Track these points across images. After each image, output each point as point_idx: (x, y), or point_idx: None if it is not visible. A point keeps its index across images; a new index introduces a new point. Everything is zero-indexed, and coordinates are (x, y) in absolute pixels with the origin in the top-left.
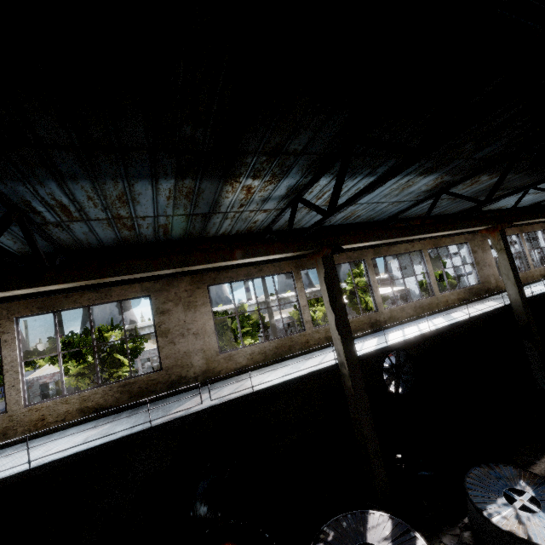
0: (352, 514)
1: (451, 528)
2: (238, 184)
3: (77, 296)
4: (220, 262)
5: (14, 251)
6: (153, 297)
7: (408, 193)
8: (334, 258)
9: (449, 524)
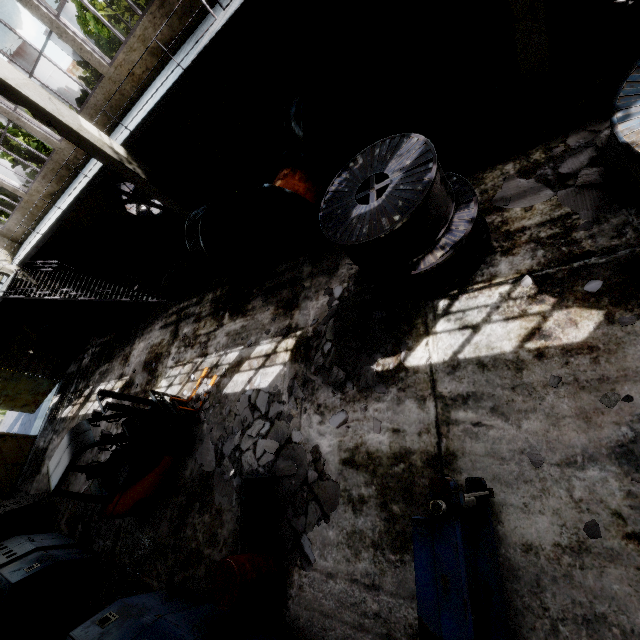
0: (393, 139)
1: (601, 122)
2: None
3: None
4: None
5: None
6: None
7: None
8: None
9: (602, 116)
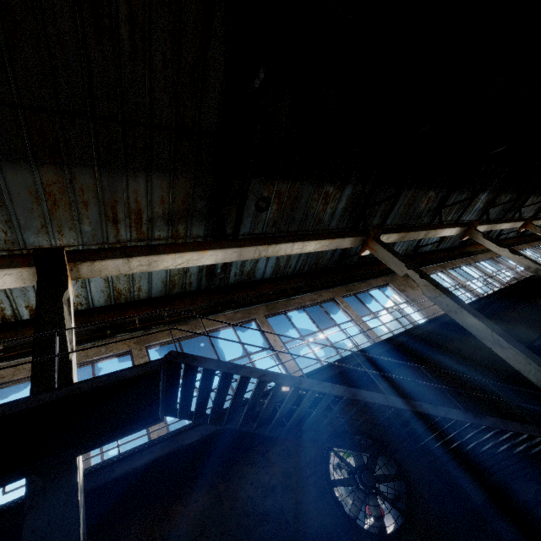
0: None
1: None
2: (428, 195)
3: (358, 285)
4: (439, 229)
5: (322, 263)
6: (391, 284)
7: (474, 211)
8: (455, 263)
9: None
